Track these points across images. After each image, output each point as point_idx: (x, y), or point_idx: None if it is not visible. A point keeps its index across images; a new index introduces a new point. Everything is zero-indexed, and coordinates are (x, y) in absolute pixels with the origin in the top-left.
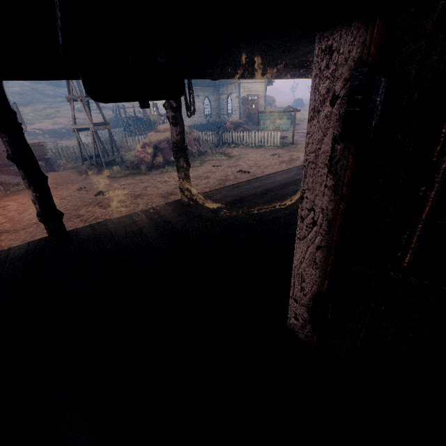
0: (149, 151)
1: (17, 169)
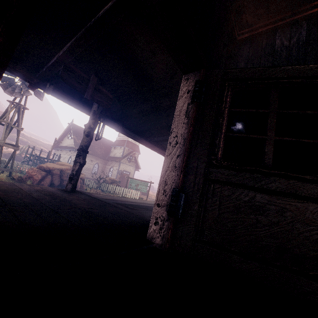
0: (42, 172)
1: None
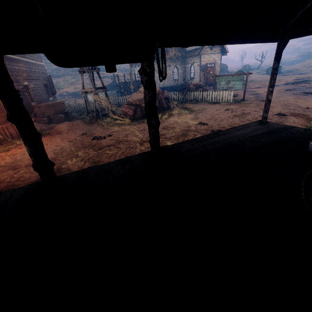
0: (131, 107)
1: (47, 119)
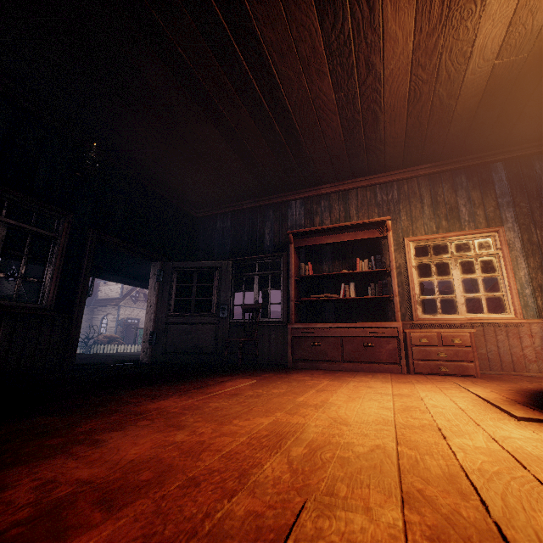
0: None
1: None
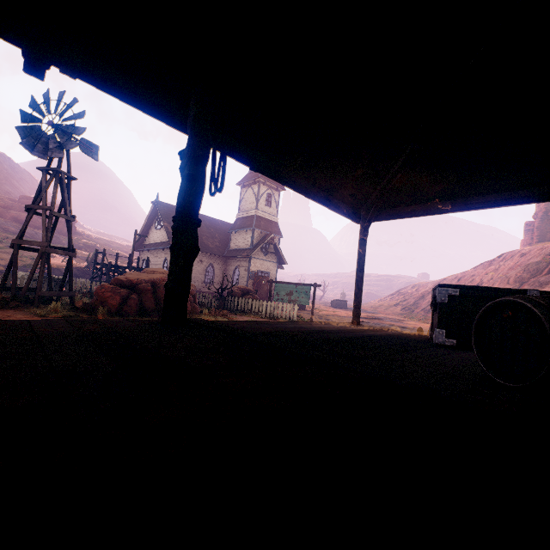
0: (120, 290)
1: None
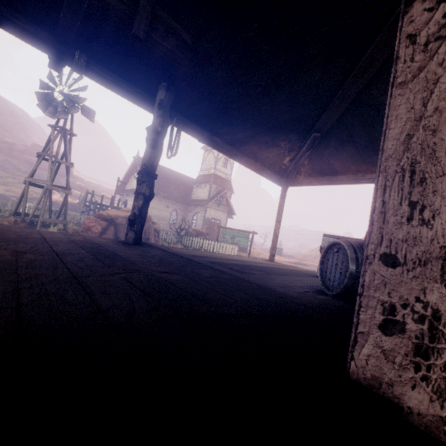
0: (102, 222)
1: None
